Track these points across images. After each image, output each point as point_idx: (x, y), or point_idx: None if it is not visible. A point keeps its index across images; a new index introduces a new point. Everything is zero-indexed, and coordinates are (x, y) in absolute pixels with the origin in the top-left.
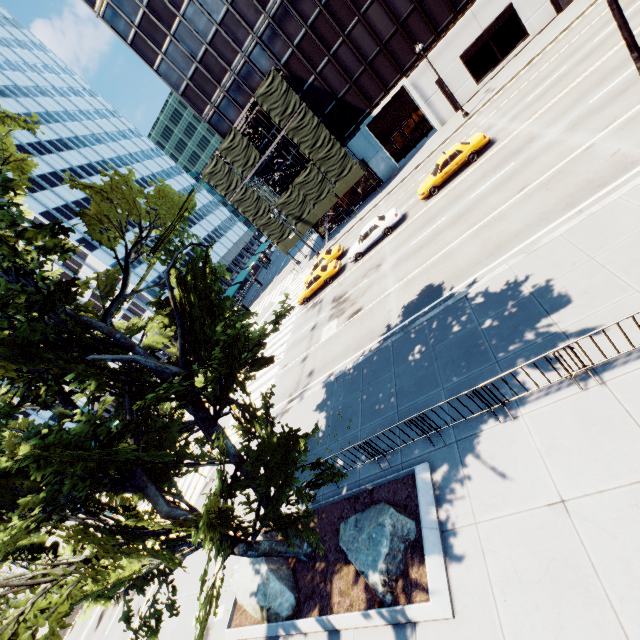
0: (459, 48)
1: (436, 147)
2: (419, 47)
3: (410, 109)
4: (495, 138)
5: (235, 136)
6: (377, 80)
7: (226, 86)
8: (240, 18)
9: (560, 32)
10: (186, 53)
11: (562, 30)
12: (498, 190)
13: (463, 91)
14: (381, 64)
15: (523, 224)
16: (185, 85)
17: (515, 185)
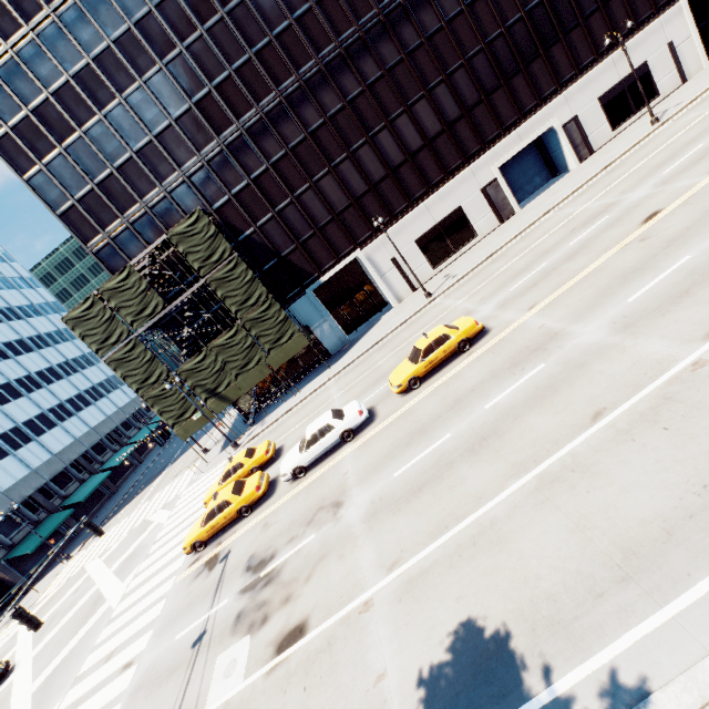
0: (414, 233)
1: (398, 324)
2: (379, 220)
3: (363, 281)
4: (486, 325)
5: (130, 275)
6: (328, 246)
7: (132, 217)
8: (166, 152)
9: (514, 235)
10: (80, 171)
11: (516, 234)
12: (540, 405)
13: (420, 273)
14: (333, 232)
15: (666, 503)
16: (69, 205)
17: (574, 403)
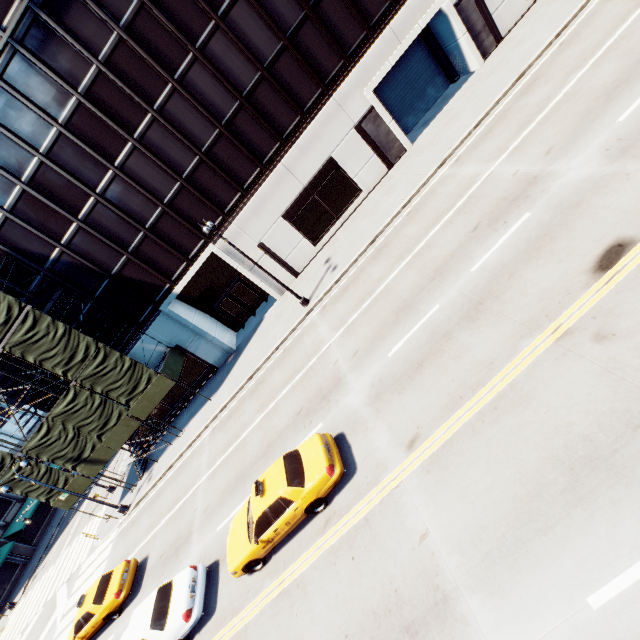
0: (279, 206)
1: (273, 349)
2: (204, 230)
3: (236, 270)
4: (352, 445)
5: None
6: (170, 248)
7: None
8: None
9: (402, 206)
10: None
11: (404, 203)
12: None
13: (298, 253)
14: (170, 228)
15: None
16: None
17: None
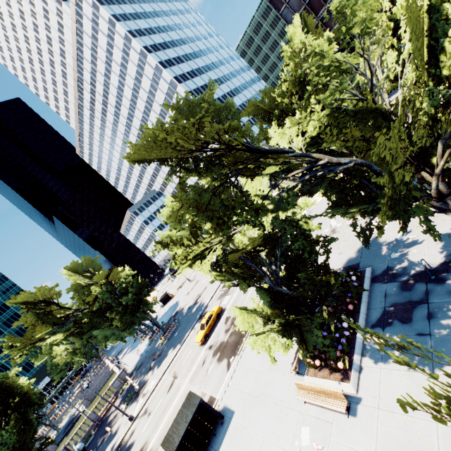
0: None
1: None
2: None
3: None
4: None
5: None
6: None
7: (320, 16)
8: None
9: None
10: None
11: None
12: None
13: None
14: None
15: None
16: None
17: None
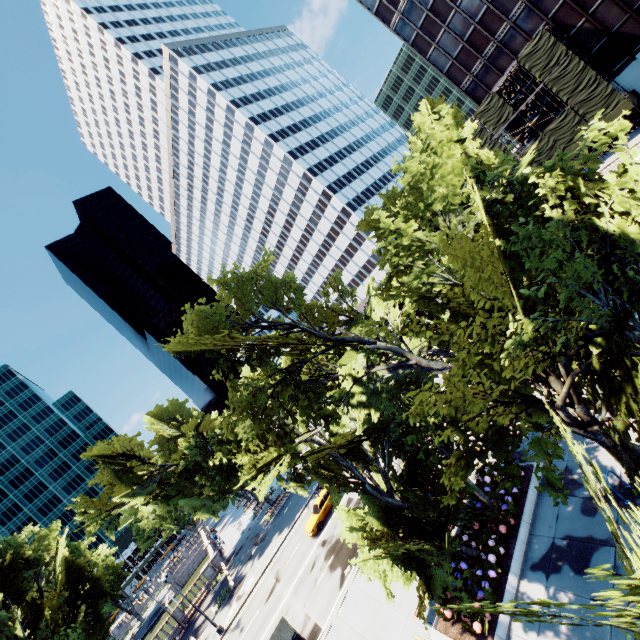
0: None
1: None
2: None
3: None
4: None
5: (492, 99)
6: None
7: (487, 55)
8: None
9: None
10: (455, 37)
11: None
12: None
13: None
14: None
15: None
16: (449, 65)
17: None
